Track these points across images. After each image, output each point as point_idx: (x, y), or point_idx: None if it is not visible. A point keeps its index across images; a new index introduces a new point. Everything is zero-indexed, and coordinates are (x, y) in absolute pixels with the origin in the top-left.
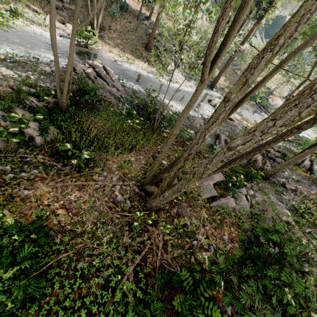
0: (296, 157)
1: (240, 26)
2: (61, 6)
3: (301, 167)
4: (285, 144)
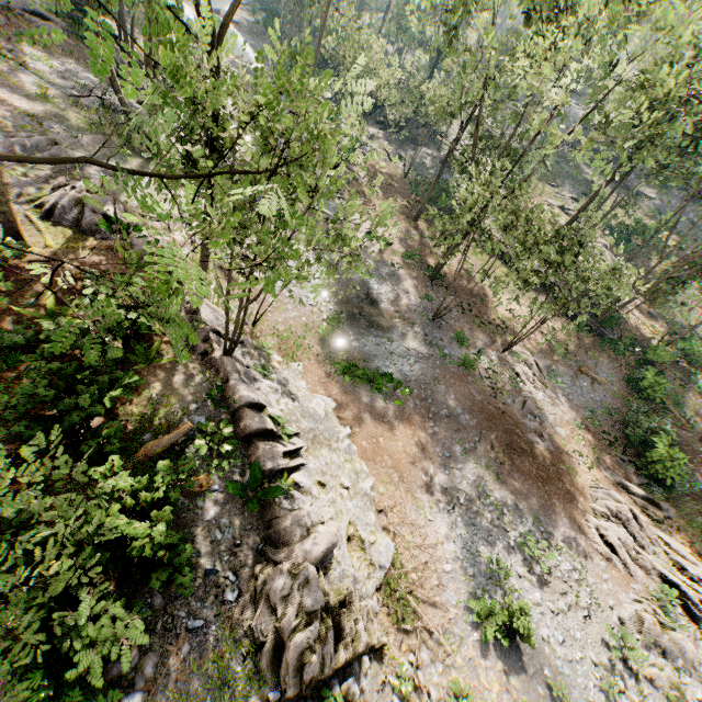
0: None
1: None
2: None
3: None
4: None
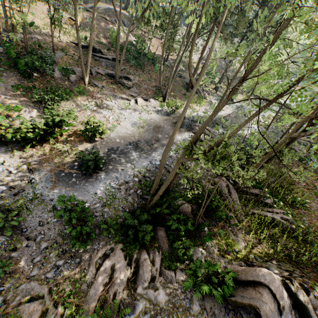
0: None
1: None
2: (131, 84)
3: None
4: None
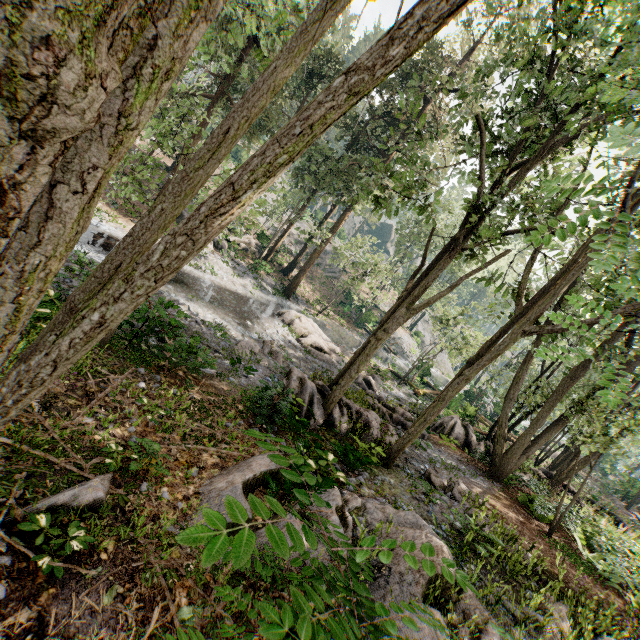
0: (436, 404)
1: (329, 213)
2: None
3: (453, 439)
4: (421, 400)
